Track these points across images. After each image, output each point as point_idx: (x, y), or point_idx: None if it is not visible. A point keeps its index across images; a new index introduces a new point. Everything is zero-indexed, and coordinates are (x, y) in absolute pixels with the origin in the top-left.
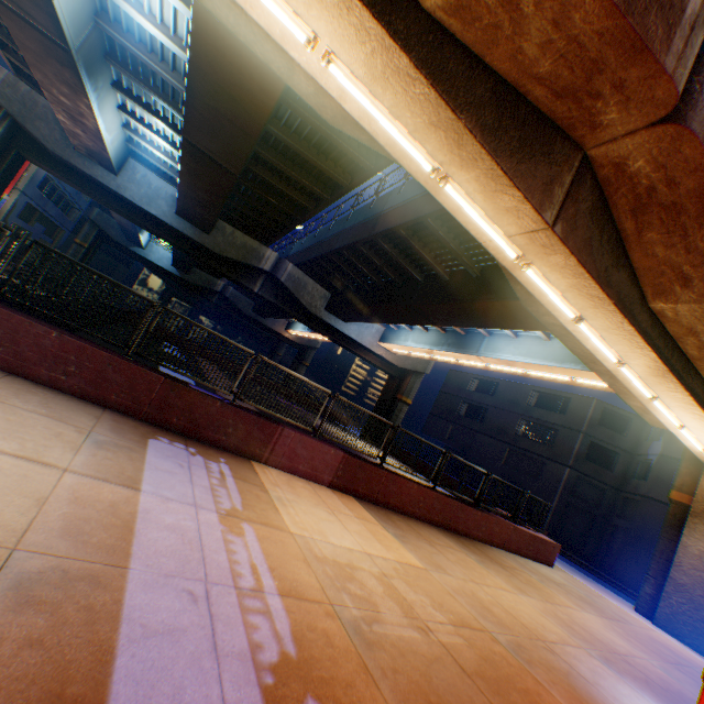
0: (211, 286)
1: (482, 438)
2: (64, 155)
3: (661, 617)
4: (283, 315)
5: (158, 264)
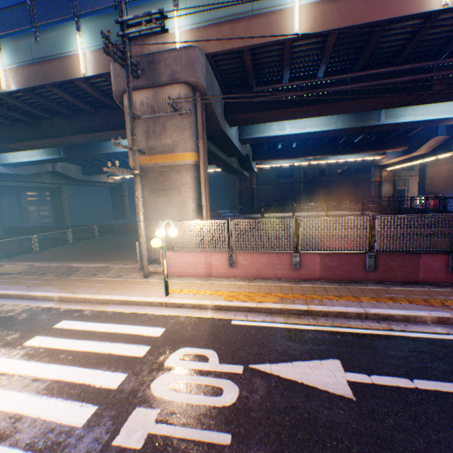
0: (44, 169)
1: (262, 187)
2: (223, 127)
3: None
4: None
5: None
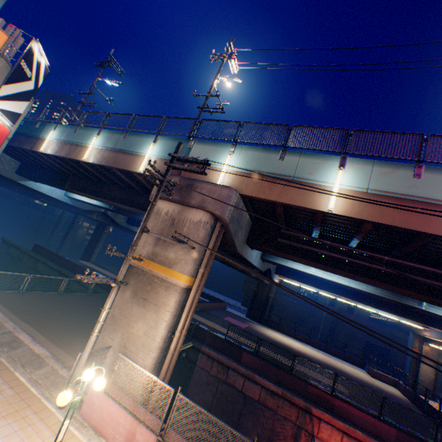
0: (98, 208)
1: (281, 296)
2: (241, 251)
3: (417, 390)
4: None
5: (51, 195)
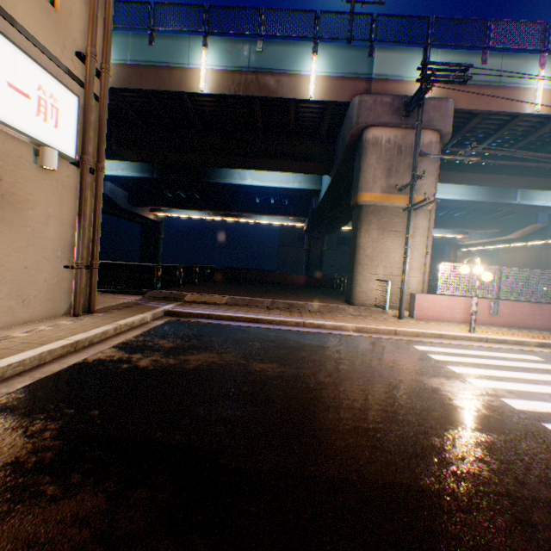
0: None
1: None
2: None
3: None
4: (227, 212)
5: None
